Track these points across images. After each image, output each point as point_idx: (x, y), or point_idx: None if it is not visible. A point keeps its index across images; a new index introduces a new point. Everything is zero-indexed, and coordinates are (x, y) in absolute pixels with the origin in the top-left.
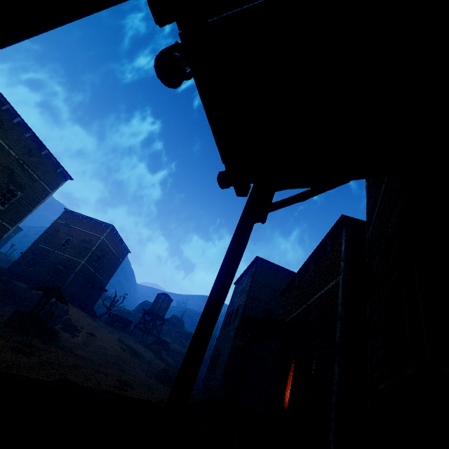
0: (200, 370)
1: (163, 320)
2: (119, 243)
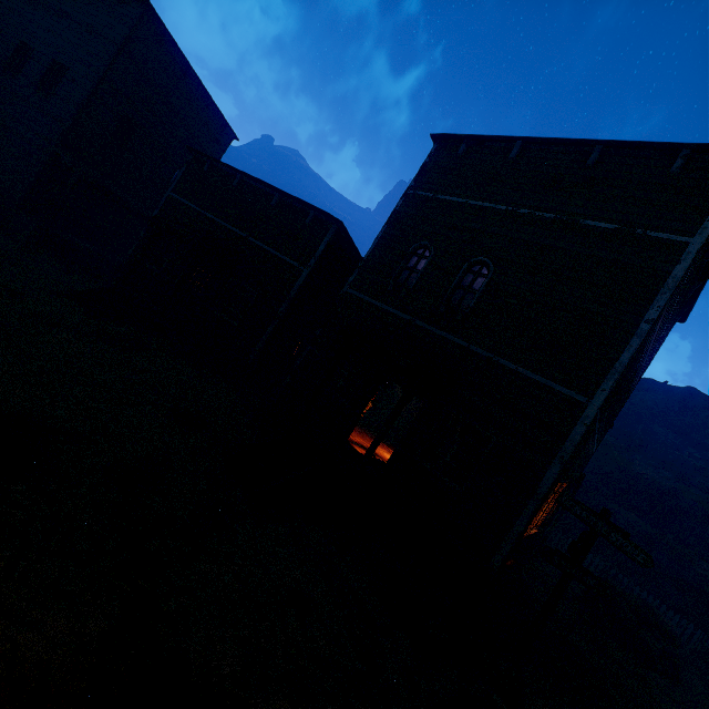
0: None
1: None
2: None
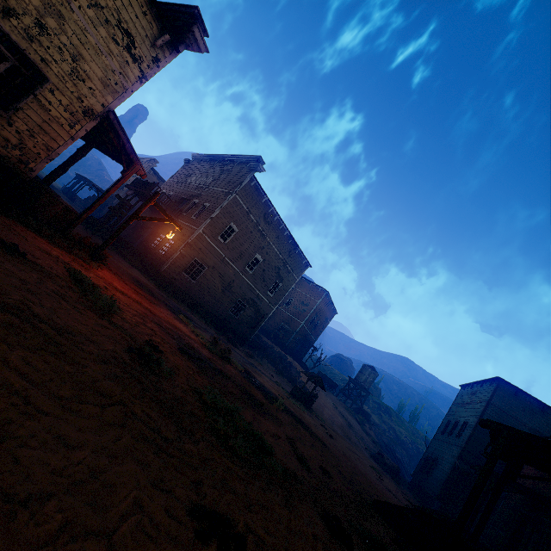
0: (401, 455)
1: (367, 393)
2: (329, 306)
